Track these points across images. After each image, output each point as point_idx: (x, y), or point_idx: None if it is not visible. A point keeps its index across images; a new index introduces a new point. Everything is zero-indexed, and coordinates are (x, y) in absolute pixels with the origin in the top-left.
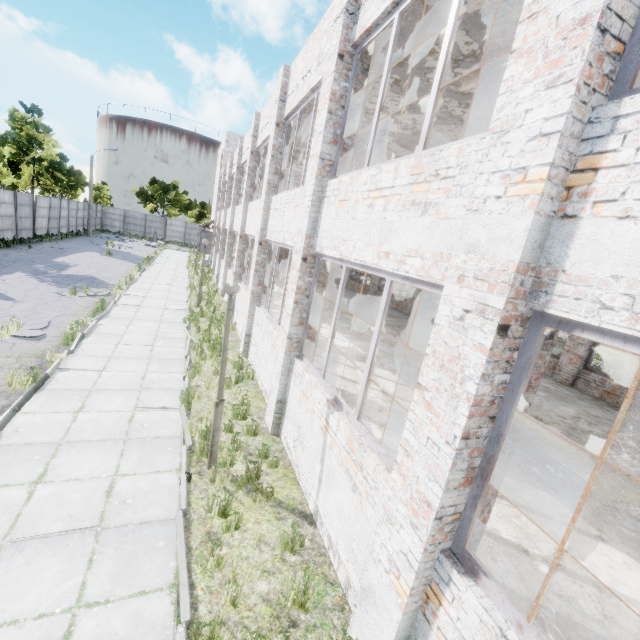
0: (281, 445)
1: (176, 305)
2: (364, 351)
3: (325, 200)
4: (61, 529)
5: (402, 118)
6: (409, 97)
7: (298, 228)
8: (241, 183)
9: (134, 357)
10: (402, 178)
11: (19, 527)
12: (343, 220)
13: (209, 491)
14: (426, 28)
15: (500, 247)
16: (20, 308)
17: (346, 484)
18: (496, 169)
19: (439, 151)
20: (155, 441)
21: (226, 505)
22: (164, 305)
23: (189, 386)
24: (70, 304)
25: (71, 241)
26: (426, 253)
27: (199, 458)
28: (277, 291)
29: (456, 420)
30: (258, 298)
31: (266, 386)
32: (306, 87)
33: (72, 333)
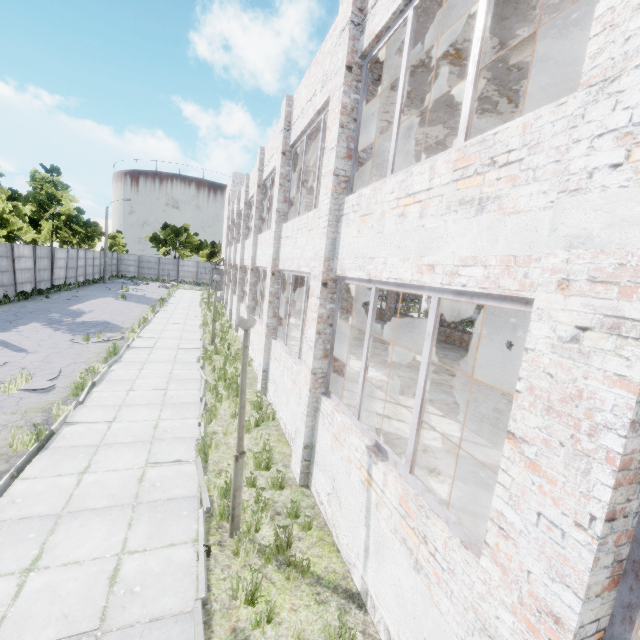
0: (312, 499)
1: (190, 344)
2: (392, 380)
3: (343, 218)
4: (52, 637)
5: (412, 133)
6: (420, 109)
7: (315, 252)
8: (249, 218)
9: (146, 404)
10: (442, 176)
11: (1, 637)
12: (367, 236)
13: (232, 568)
14: (439, 28)
15: (633, 232)
16: (32, 359)
17: (404, 559)
18: (604, 130)
19: (492, 135)
20: (168, 504)
21: (254, 589)
22: (177, 345)
23: (205, 433)
24: (82, 351)
25: (88, 289)
26: (490, 259)
27: (219, 523)
28: (292, 322)
29: (590, 491)
30: (274, 331)
31: (289, 427)
32: (311, 111)
33: (82, 382)
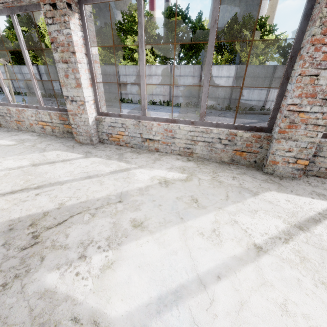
0: None
1: None
2: None
3: None
4: None
5: None
6: None
7: None
8: None
9: None
10: None
11: None
12: None
13: None
14: None
15: None
16: None
17: None
18: None
19: None
20: None
21: None
22: None
23: None
24: None
25: None
26: None
27: None
28: None
29: None
30: None
31: None
32: None
33: None
